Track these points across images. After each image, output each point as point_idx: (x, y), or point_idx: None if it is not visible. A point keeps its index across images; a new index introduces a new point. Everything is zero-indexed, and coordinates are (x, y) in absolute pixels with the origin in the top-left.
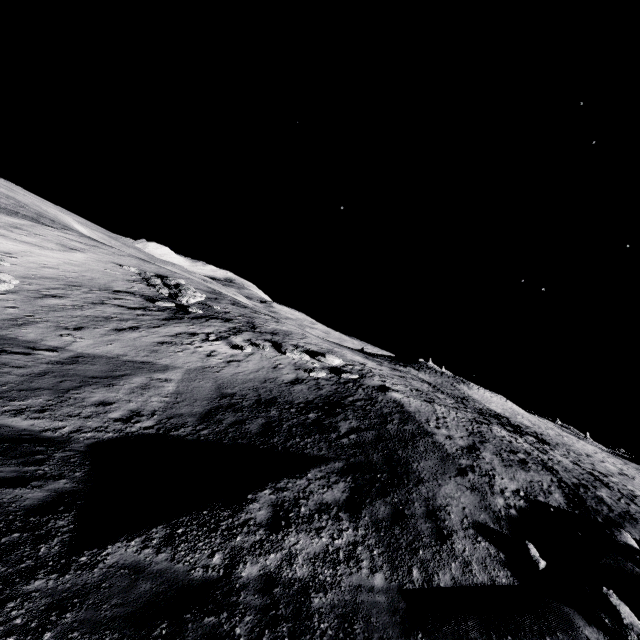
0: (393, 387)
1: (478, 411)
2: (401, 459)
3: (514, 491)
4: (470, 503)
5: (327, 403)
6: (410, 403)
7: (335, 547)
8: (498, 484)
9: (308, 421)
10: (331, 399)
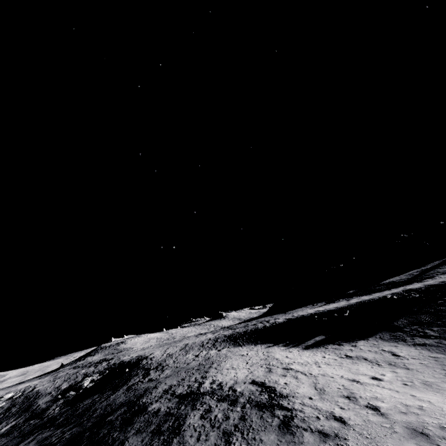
0: (39, 386)
1: (90, 365)
2: (33, 403)
3: (65, 387)
4: (49, 398)
5: (7, 409)
6: (43, 387)
7: (11, 426)
8: (61, 389)
9: (0, 418)
10: (9, 407)
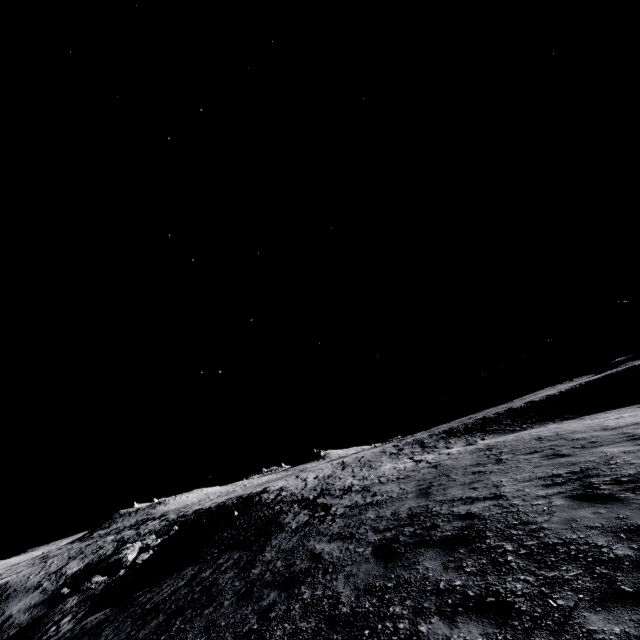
0: (7, 575)
1: (119, 531)
2: None
3: (77, 570)
4: (37, 598)
5: None
6: (18, 576)
7: None
8: (66, 574)
9: None
10: None
